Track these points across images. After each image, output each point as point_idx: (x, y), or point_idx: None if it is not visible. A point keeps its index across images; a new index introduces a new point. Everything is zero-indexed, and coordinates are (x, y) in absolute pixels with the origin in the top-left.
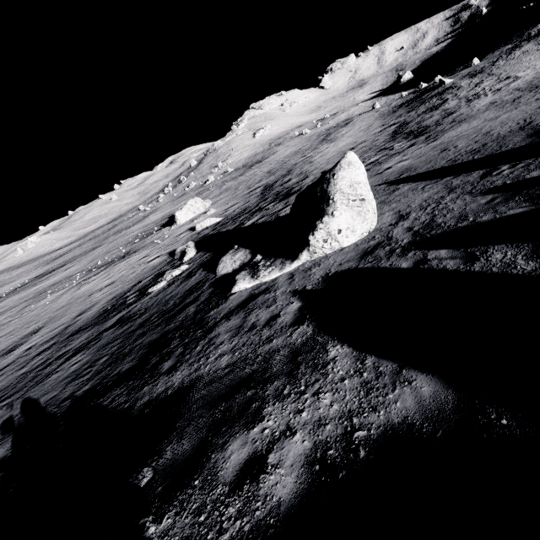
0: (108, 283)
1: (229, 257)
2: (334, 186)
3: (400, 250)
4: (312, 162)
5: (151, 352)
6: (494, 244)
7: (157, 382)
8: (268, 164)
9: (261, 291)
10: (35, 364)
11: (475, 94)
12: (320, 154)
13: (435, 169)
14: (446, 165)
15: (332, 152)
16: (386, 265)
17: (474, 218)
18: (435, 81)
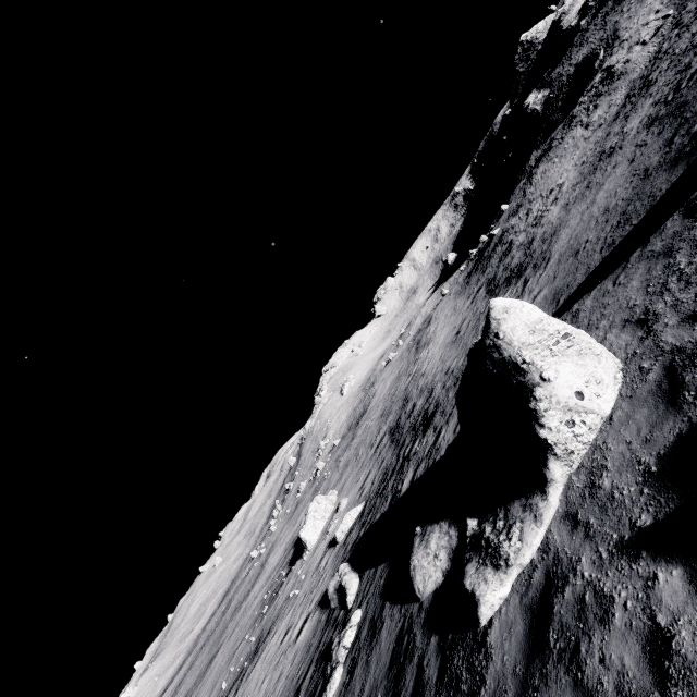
0: None
1: (422, 554)
2: (510, 346)
3: None
4: (424, 373)
5: None
6: None
7: None
8: (376, 409)
9: (544, 587)
10: None
11: (535, 218)
12: (426, 362)
13: (597, 265)
14: (607, 253)
15: (437, 351)
16: None
17: None
18: (482, 241)
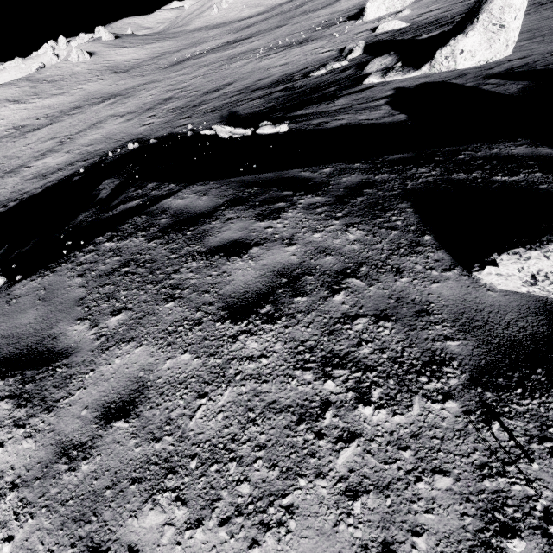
0: (283, 63)
1: (380, 60)
2: (488, 4)
3: (482, 77)
4: None
5: (300, 103)
6: (525, 81)
7: (298, 112)
8: None
9: (380, 85)
10: (231, 100)
11: None
12: None
13: None
14: None
15: None
16: (460, 83)
17: (552, 66)
18: None
